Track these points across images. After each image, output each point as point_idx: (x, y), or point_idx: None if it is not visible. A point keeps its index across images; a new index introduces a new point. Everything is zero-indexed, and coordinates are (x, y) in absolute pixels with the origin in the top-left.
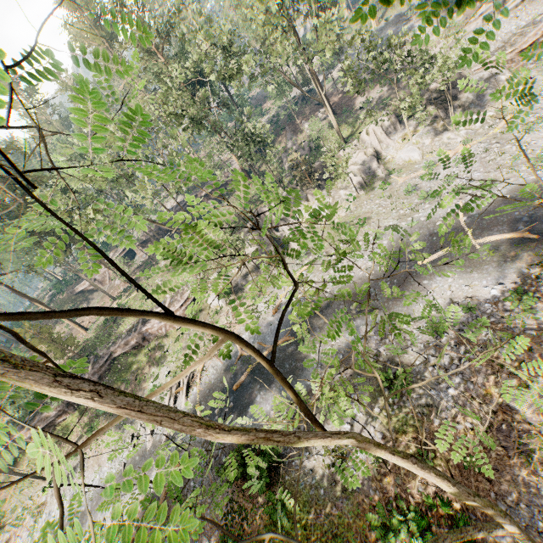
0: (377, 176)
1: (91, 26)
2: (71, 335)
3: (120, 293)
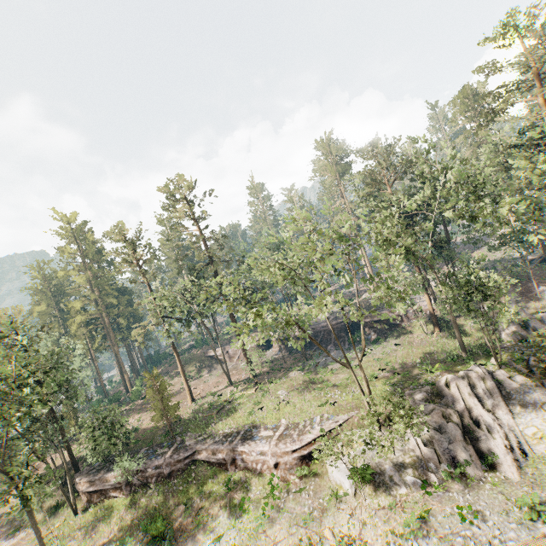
0: None
1: (332, 163)
2: (178, 403)
3: (240, 380)
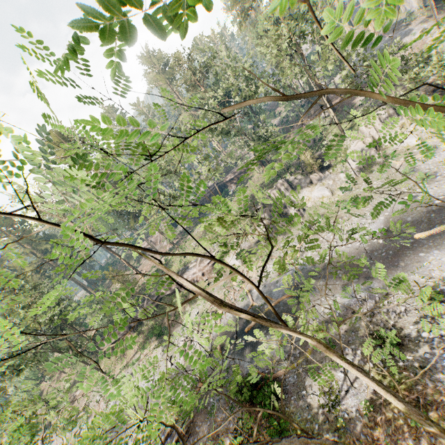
0: (375, 161)
1: (159, 73)
2: (135, 279)
3: (167, 251)
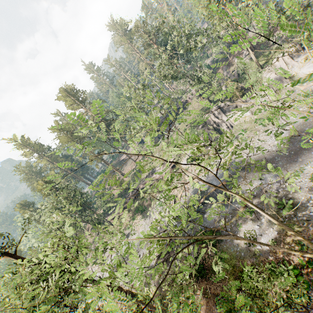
0: (284, 87)
1: (122, 35)
2: (123, 179)
3: (139, 160)
